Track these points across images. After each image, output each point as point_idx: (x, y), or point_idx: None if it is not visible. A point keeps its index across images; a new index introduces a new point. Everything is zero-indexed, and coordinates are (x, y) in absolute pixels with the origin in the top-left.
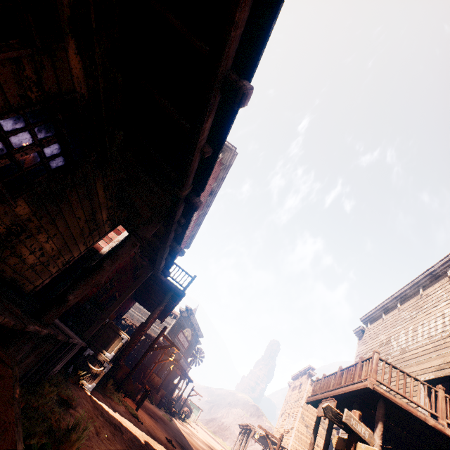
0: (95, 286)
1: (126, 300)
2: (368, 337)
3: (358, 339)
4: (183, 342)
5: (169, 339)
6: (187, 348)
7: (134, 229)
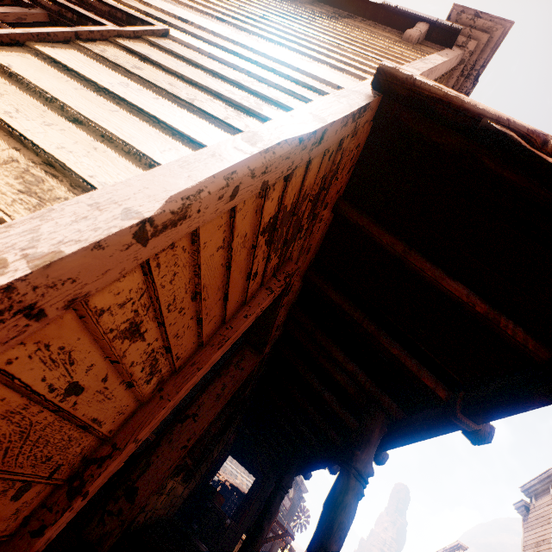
0: (258, 548)
1: (223, 460)
2: (536, 519)
3: (523, 519)
4: (284, 501)
5: (282, 526)
6: (289, 508)
7: (279, 480)
